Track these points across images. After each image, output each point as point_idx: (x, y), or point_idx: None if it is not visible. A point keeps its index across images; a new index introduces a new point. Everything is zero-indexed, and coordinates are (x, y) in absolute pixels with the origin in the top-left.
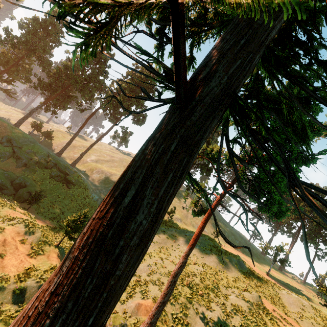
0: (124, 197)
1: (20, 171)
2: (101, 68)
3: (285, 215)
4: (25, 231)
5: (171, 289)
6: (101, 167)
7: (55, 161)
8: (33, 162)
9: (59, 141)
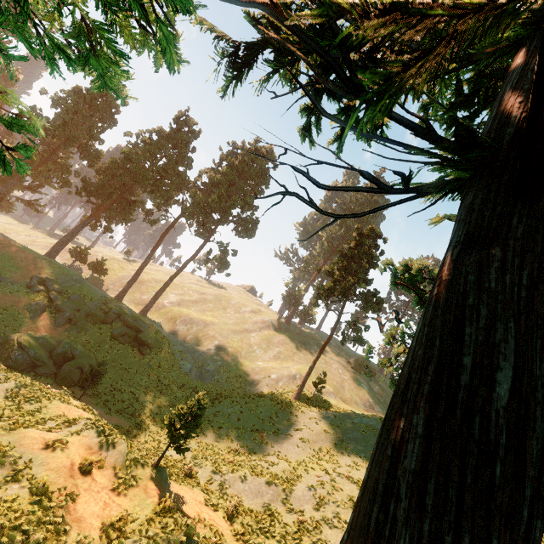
0: (493, 385)
1: (61, 332)
2: (181, 154)
3: None
4: (100, 444)
5: None
6: (189, 313)
7: (118, 309)
8: (82, 314)
9: (115, 275)
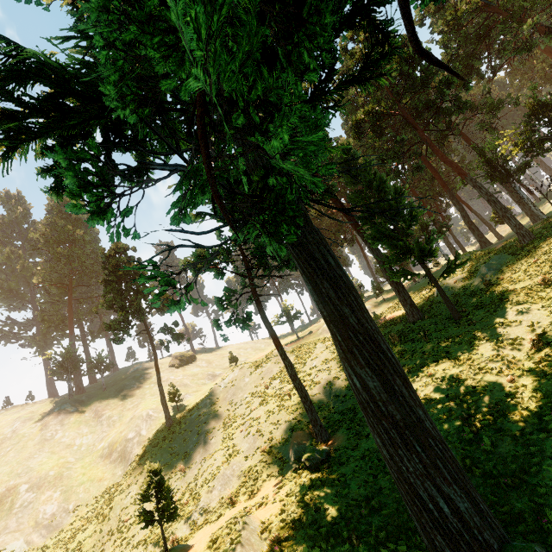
0: (331, 263)
1: None
2: None
3: None
4: None
5: (304, 387)
6: None
7: None
8: None
9: None
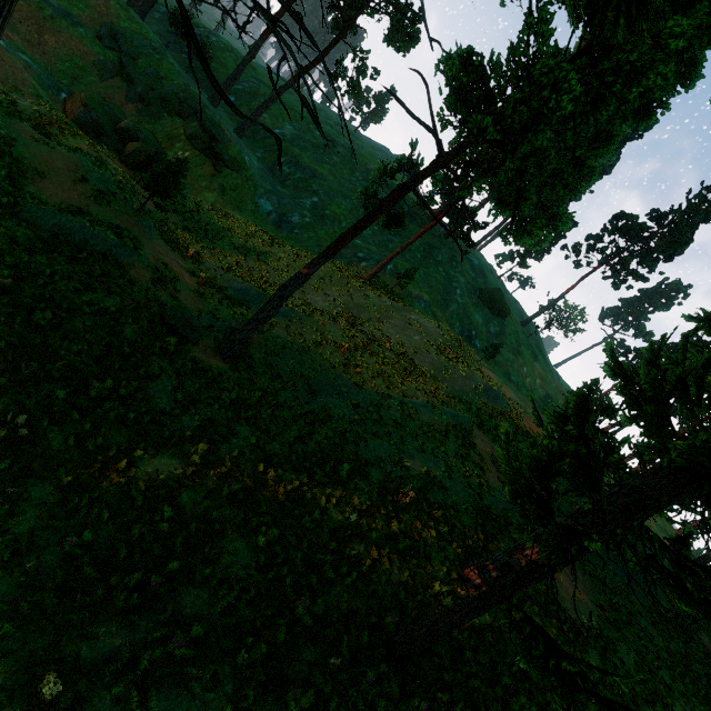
0: None
1: (133, 110)
2: None
3: (533, 236)
4: (88, 168)
5: (273, 306)
6: (298, 155)
7: (196, 104)
8: (156, 96)
9: (225, 75)
